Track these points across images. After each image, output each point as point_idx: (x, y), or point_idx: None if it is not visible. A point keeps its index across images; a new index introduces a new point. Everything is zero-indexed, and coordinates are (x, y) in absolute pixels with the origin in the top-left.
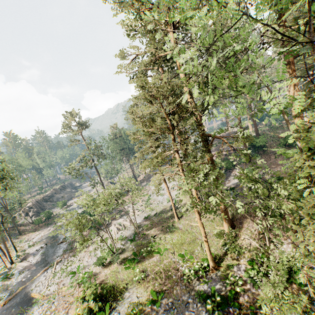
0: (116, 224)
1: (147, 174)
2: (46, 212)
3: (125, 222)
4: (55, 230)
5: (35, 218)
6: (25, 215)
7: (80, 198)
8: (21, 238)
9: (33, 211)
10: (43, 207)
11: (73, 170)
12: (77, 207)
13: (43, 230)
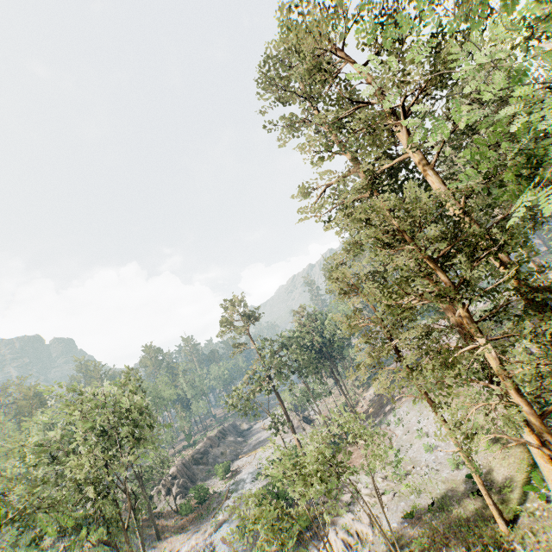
0: (338, 529)
1: (374, 398)
2: (197, 487)
3: (358, 525)
4: (215, 531)
5: (181, 500)
6: (166, 493)
7: (253, 456)
8: (160, 548)
9: (177, 484)
10: (193, 476)
11: (240, 399)
12: (249, 478)
13: (193, 529)
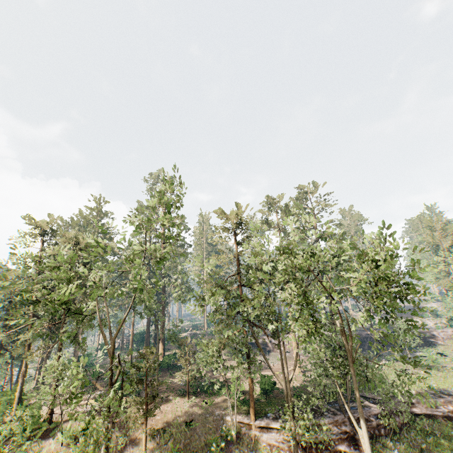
0: None
1: None
2: None
3: None
4: None
5: None
6: None
7: None
8: None
9: None
10: None
11: None
12: None
13: None
